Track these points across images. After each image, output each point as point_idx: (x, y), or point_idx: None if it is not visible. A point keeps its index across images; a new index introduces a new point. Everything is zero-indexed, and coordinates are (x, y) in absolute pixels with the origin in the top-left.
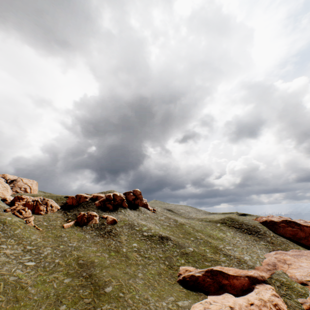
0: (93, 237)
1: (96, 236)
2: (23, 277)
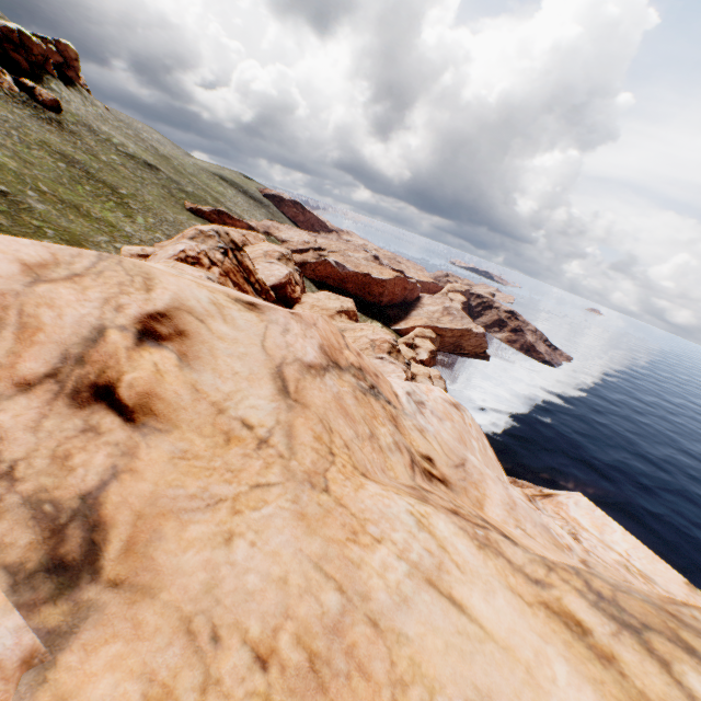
0: (31, 118)
1: (36, 119)
2: None
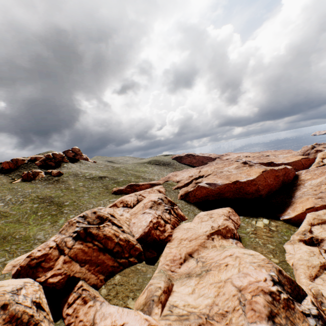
0: (44, 185)
1: (47, 184)
2: (2, 210)
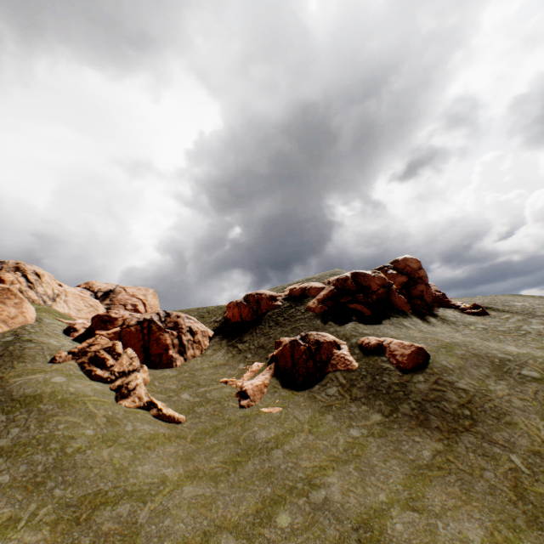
0: (383, 434)
1: (393, 430)
2: None
